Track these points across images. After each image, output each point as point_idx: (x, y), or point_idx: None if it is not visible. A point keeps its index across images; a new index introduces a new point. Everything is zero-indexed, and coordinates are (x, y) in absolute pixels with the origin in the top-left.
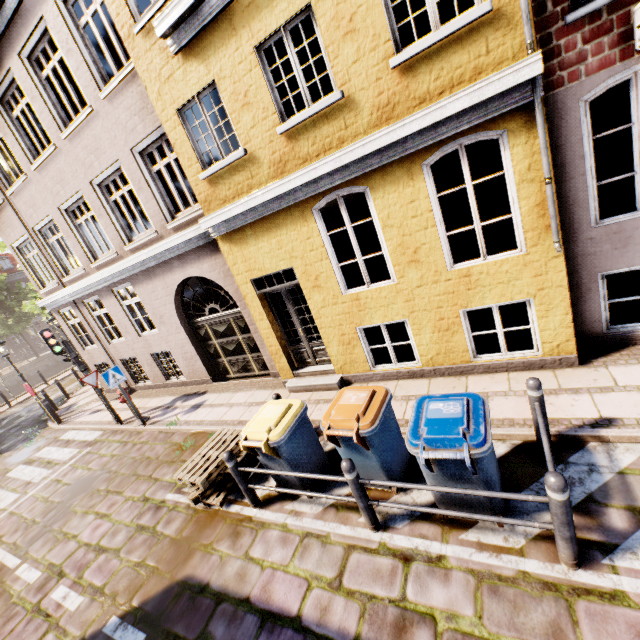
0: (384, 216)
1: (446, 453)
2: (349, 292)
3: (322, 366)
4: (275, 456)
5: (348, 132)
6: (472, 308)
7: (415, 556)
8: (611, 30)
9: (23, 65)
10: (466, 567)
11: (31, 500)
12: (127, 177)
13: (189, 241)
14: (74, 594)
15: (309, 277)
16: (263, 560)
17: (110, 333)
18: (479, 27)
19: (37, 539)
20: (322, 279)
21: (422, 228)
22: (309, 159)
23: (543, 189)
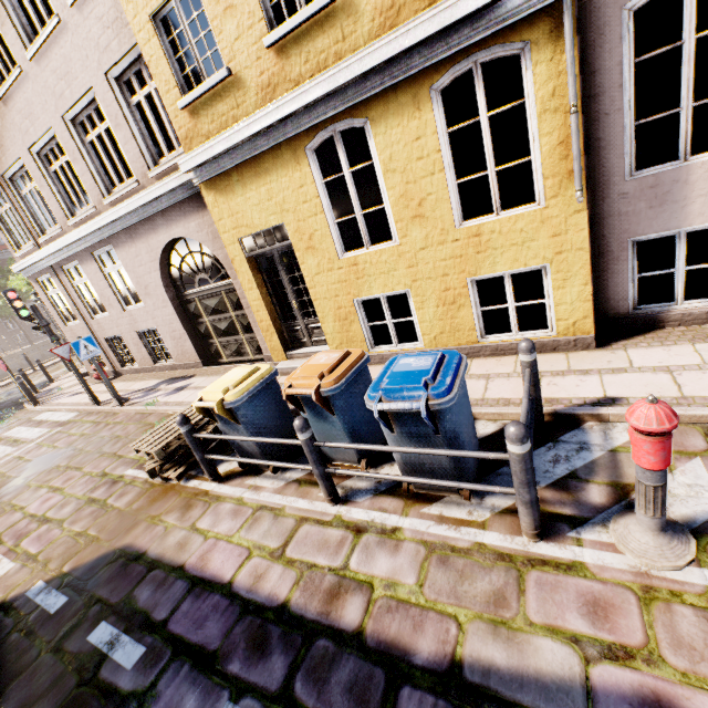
0: (386, 158)
1: (402, 403)
2: (346, 255)
3: (318, 347)
4: (231, 420)
5: (346, 45)
6: (482, 277)
7: (369, 528)
8: None
9: None
10: (420, 539)
11: None
12: (103, 111)
13: (173, 193)
14: (6, 560)
15: (302, 236)
16: (209, 531)
17: (94, 307)
18: None
19: None
20: (316, 239)
21: (428, 174)
22: (302, 82)
23: (568, 122)
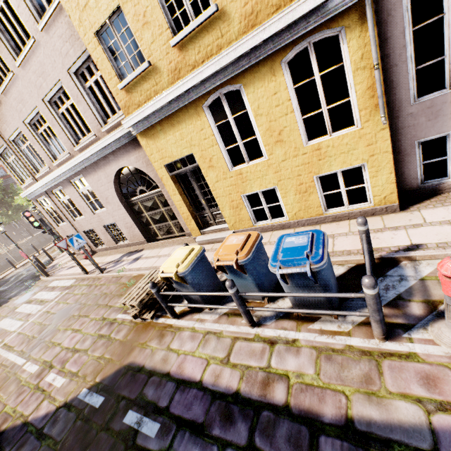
0: (255, 107)
1: (294, 269)
2: (234, 169)
3: (220, 225)
4: (183, 283)
5: (224, 40)
6: (322, 174)
7: (278, 341)
8: None
9: None
10: (311, 345)
11: (31, 324)
12: (68, 93)
13: (118, 140)
14: (59, 377)
15: (205, 160)
16: (179, 350)
17: (74, 213)
18: None
19: (36, 347)
20: (214, 160)
21: (284, 114)
22: (197, 65)
23: (373, 74)
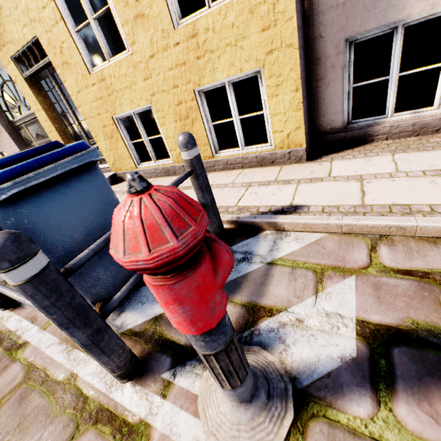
0: None
1: None
2: (95, 70)
3: (104, 164)
4: None
5: None
6: (206, 87)
7: (4, 341)
8: None
9: None
10: (30, 361)
11: None
12: None
13: None
14: None
15: (55, 50)
16: None
17: None
18: None
19: None
20: (66, 52)
21: None
22: None
23: None
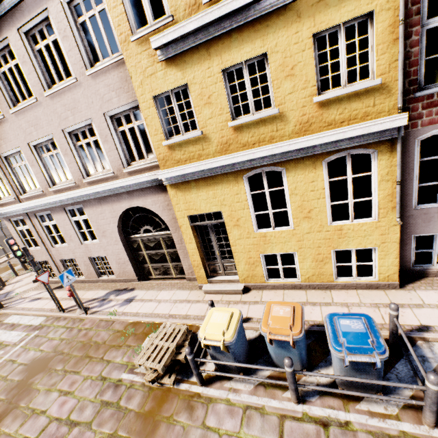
0: (292, 187)
1: (364, 358)
2: (259, 231)
3: (229, 276)
4: (226, 351)
5: (278, 133)
6: (339, 249)
7: (330, 422)
8: (437, 105)
9: (20, 37)
10: (366, 429)
11: None
12: (96, 131)
13: (140, 182)
14: None
15: (232, 219)
16: (218, 428)
17: (54, 239)
18: (371, 90)
19: (5, 415)
20: (242, 221)
21: (316, 198)
22: (247, 145)
23: (393, 186)
